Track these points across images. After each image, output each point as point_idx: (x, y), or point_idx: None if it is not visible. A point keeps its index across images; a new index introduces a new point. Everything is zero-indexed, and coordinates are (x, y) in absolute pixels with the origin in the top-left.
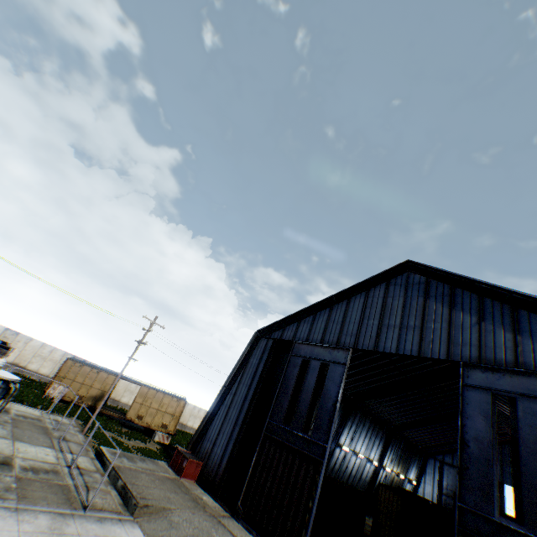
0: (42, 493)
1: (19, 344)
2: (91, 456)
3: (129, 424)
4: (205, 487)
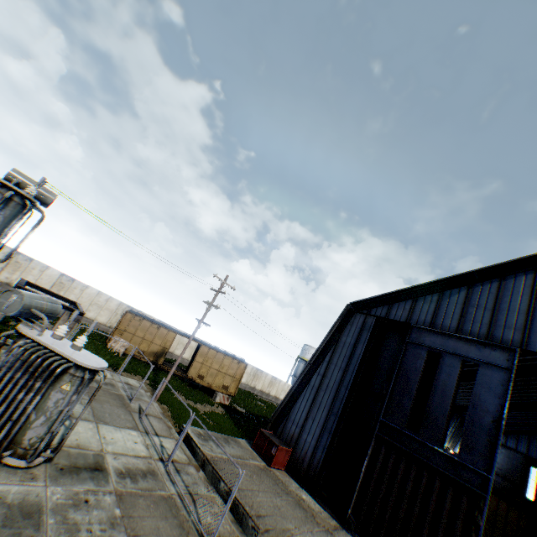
0: (151, 522)
1: (75, 291)
2: (176, 438)
3: (187, 381)
4: (297, 478)
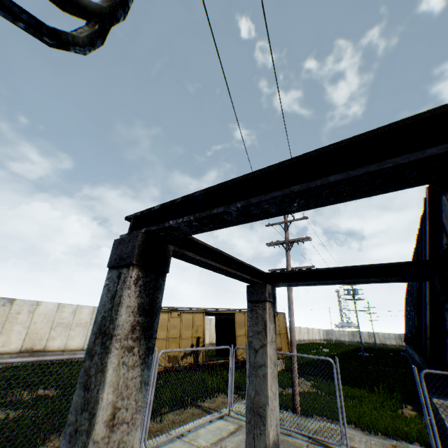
0: None
1: (19, 318)
2: None
3: (225, 367)
4: None
